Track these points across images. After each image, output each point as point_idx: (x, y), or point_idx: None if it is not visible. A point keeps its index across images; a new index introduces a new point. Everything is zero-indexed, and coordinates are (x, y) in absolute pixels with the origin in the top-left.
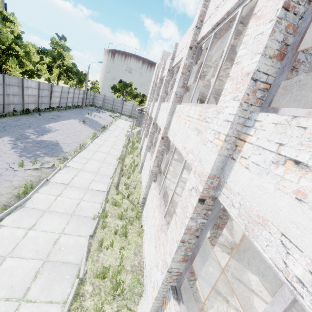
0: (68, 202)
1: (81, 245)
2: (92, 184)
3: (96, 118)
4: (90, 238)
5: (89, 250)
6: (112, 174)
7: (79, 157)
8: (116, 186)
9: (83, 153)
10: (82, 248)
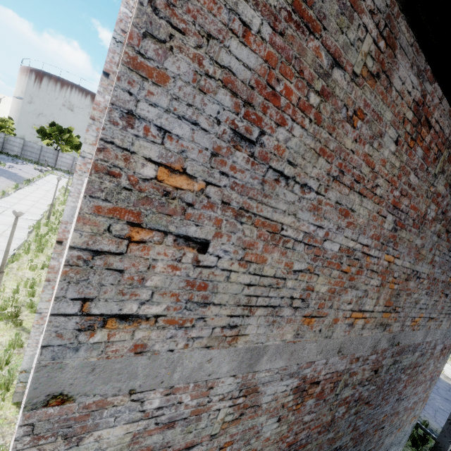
0: (5, 221)
1: (22, 235)
2: (24, 216)
3: (13, 169)
4: (28, 234)
5: (29, 236)
6: (43, 213)
7: (4, 201)
8: (47, 218)
9: (7, 198)
10: (23, 235)
